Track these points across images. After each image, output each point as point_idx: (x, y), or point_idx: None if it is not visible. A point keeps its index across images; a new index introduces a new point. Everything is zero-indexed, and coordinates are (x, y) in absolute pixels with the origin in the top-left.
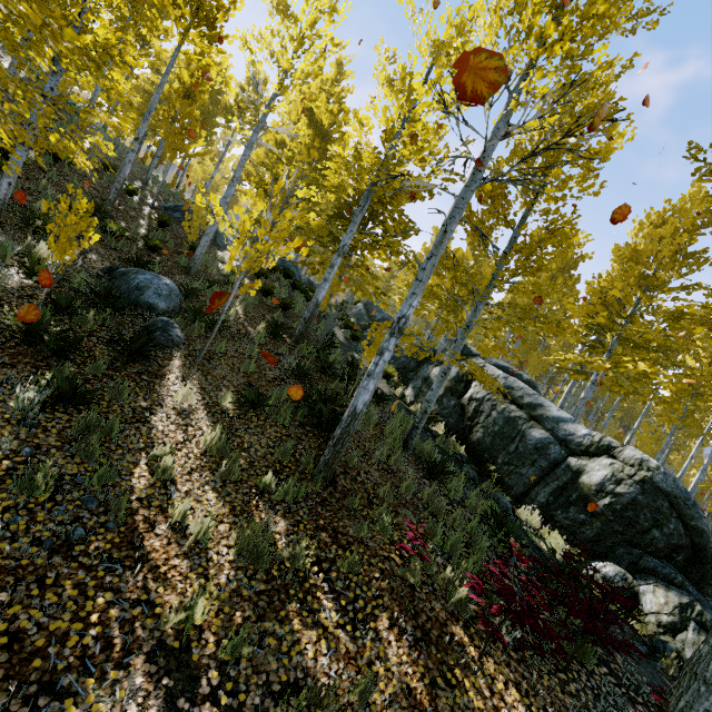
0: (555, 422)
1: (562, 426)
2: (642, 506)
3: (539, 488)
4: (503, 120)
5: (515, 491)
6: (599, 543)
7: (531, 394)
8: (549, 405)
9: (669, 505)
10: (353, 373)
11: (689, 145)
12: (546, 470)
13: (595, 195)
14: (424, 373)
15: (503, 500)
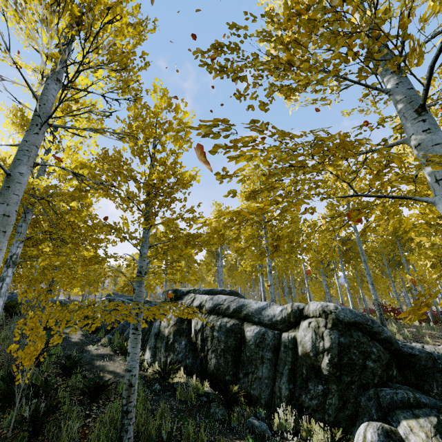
0: (258, 313)
1: (264, 314)
2: (348, 347)
3: (278, 383)
4: (50, 78)
5: (264, 398)
6: (346, 405)
7: (233, 301)
8: (248, 303)
9: (360, 333)
10: (47, 383)
11: (195, 53)
12: (274, 359)
13: (190, 148)
14: (155, 329)
15: (256, 423)
